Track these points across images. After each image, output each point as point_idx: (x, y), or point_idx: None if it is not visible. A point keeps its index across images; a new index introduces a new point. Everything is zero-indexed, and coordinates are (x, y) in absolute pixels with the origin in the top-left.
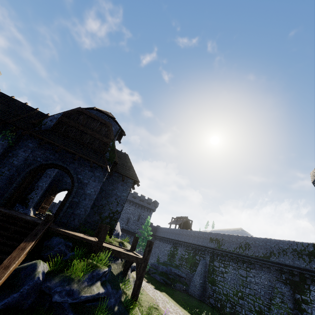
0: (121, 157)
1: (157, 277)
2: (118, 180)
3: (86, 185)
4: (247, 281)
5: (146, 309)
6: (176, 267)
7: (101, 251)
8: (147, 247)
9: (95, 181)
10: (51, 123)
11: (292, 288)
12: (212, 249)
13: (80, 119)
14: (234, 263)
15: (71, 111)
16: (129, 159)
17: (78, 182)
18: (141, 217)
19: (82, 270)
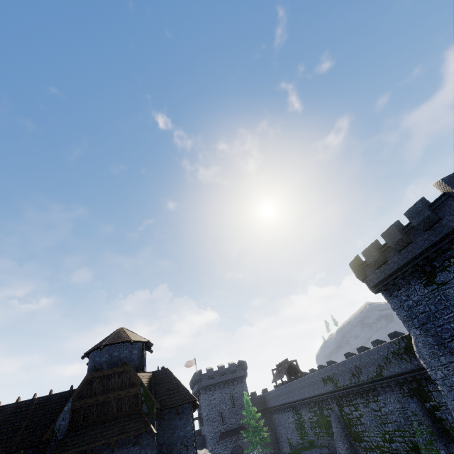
0: (161, 379)
1: None
2: (173, 415)
3: None
4: (384, 415)
5: None
6: (310, 446)
7: None
8: None
9: (146, 453)
10: (66, 422)
11: (418, 398)
12: (332, 393)
13: (95, 388)
14: (360, 399)
15: (80, 387)
16: (171, 374)
17: None
18: (236, 398)
19: None
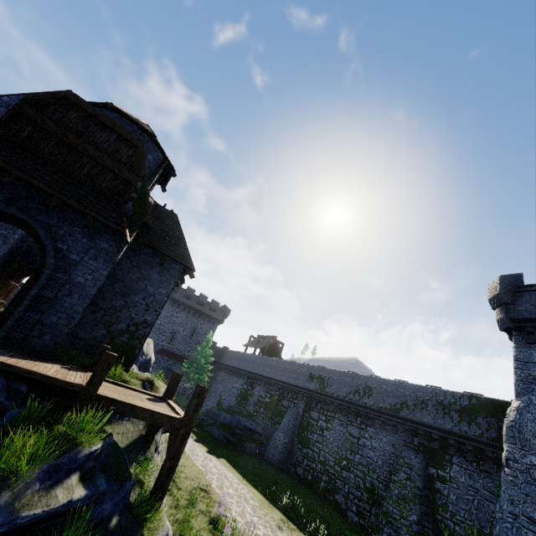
0: (162, 218)
1: (214, 432)
2: (153, 262)
3: (75, 265)
4: (359, 444)
5: (187, 494)
6: (248, 417)
7: (92, 405)
8: (195, 399)
9: (96, 259)
10: None
11: (426, 458)
12: (311, 392)
13: (71, 120)
14: (342, 416)
15: (48, 96)
16: (178, 224)
17: (56, 257)
18: (198, 332)
19: (32, 454)
